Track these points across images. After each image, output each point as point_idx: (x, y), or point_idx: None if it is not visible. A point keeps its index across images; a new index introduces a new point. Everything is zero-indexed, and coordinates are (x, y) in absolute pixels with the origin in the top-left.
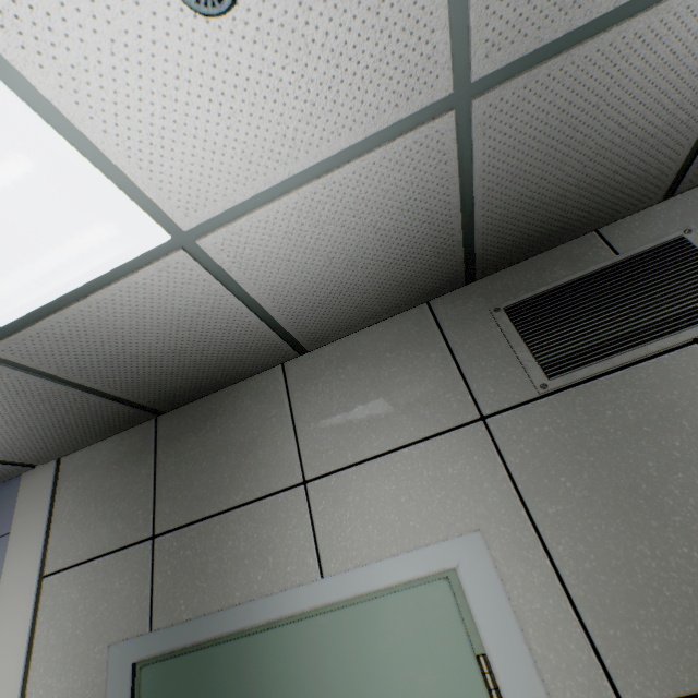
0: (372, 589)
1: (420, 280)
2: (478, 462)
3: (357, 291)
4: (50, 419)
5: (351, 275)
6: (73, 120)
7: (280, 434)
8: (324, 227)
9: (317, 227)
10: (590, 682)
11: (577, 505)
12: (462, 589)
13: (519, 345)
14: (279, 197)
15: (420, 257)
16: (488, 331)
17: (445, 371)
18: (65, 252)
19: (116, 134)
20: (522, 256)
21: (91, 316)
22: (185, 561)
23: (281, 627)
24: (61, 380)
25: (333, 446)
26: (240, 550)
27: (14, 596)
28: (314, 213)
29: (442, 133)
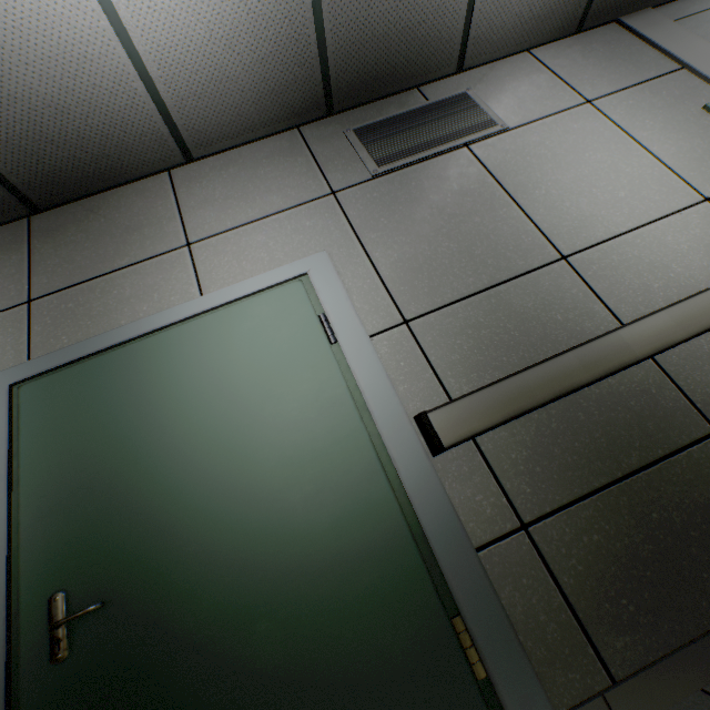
0: (244, 295)
1: (289, 94)
2: (328, 218)
3: (236, 86)
4: None
5: (230, 61)
6: None
7: (166, 217)
8: None
9: None
10: (388, 314)
11: (390, 232)
12: (312, 286)
13: (362, 150)
14: None
15: (287, 63)
16: (341, 144)
17: (309, 168)
18: None
19: None
20: (368, 97)
21: None
22: (68, 311)
23: (166, 332)
24: None
25: (215, 220)
26: (126, 295)
27: None
28: None
29: None
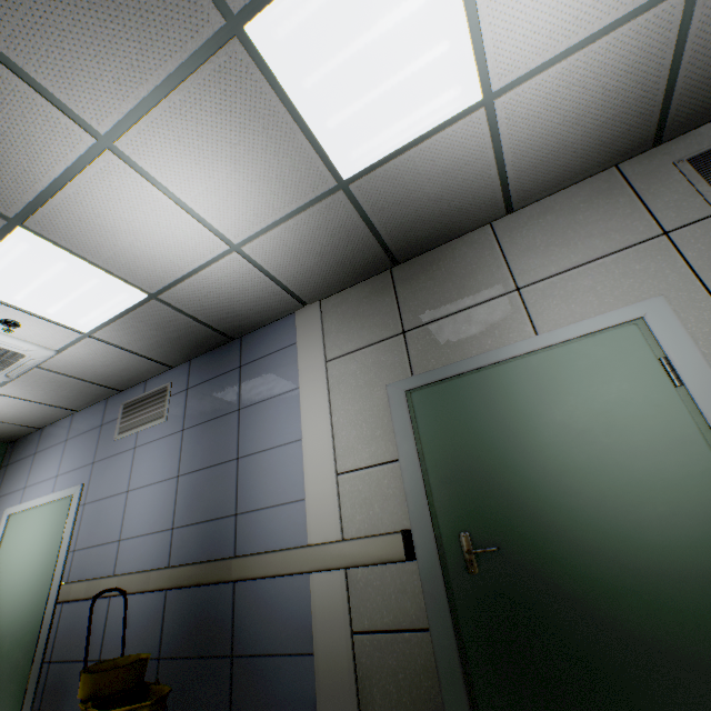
0: (577, 335)
1: (618, 141)
2: (660, 260)
3: (569, 150)
4: (340, 256)
5: (571, 134)
6: (480, 18)
7: (494, 265)
8: (571, 89)
9: (567, 89)
10: None
11: None
12: (647, 329)
13: (699, 182)
14: (553, 66)
15: (625, 118)
16: (671, 178)
17: (632, 209)
18: (427, 109)
19: (493, 25)
20: (707, 119)
21: (411, 162)
22: (431, 341)
23: (510, 363)
24: (364, 219)
25: (538, 266)
26: (472, 331)
27: (310, 371)
28: (570, 77)
29: (673, 8)
